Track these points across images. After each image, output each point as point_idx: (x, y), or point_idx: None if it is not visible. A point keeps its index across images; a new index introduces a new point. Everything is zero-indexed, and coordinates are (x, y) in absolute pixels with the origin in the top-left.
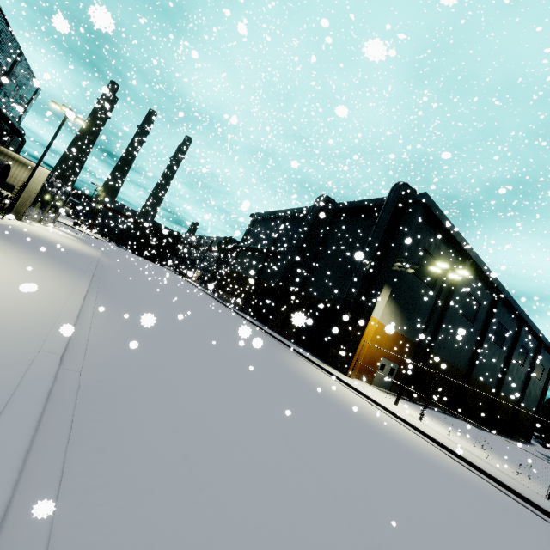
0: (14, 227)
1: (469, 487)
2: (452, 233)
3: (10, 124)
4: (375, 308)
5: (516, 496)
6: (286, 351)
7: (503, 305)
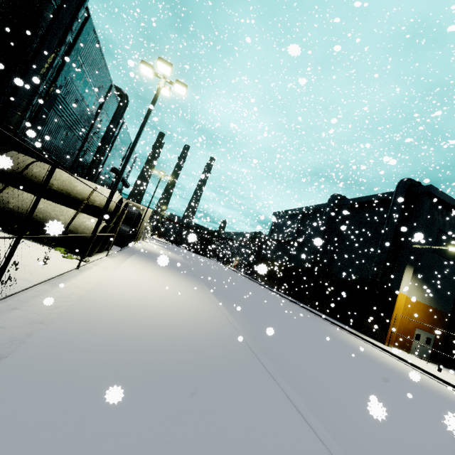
0: (145, 249)
1: None
2: None
3: (124, 183)
4: (400, 285)
5: None
6: (327, 324)
7: None
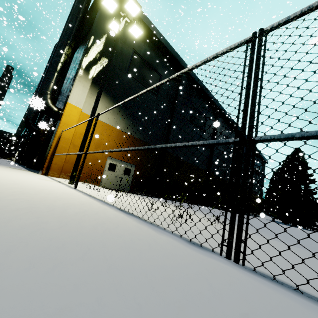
0: None
1: None
2: (157, 36)
3: None
4: (70, 93)
5: None
6: None
7: (224, 122)
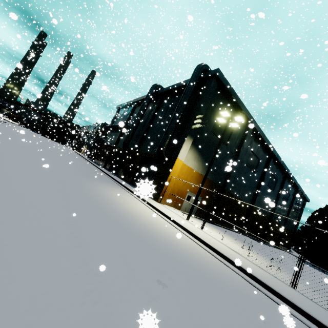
0: None
1: (207, 280)
2: (239, 104)
3: None
4: (180, 152)
5: (262, 286)
6: (112, 184)
7: (274, 162)
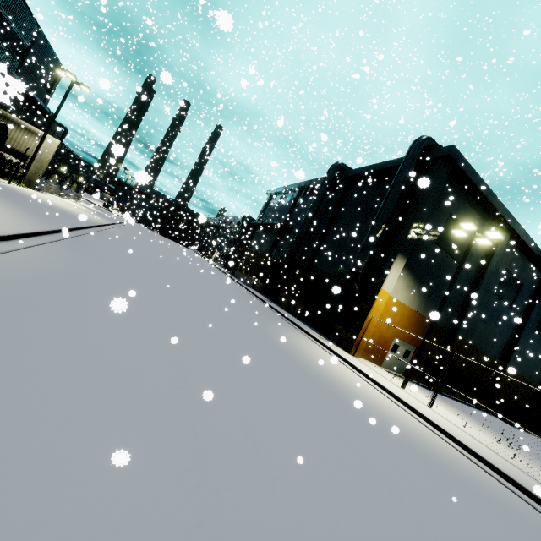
0: (12, 188)
1: (474, 491)
2: (486, 196)
3: (35, 102)
4: (385, 279)
5: None
6: (284, 324)
7: None
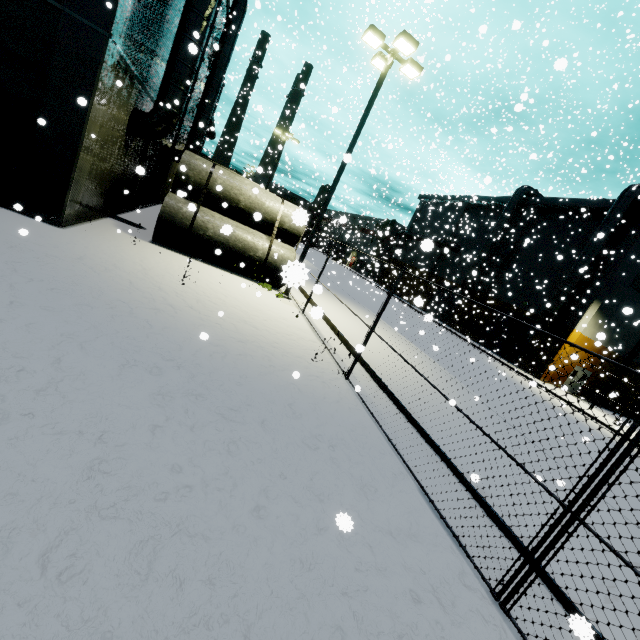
0: None
1: None
2: None
3: (212, 133)
4: (579, 322)
5: None
6: (482, 355)
7: None
